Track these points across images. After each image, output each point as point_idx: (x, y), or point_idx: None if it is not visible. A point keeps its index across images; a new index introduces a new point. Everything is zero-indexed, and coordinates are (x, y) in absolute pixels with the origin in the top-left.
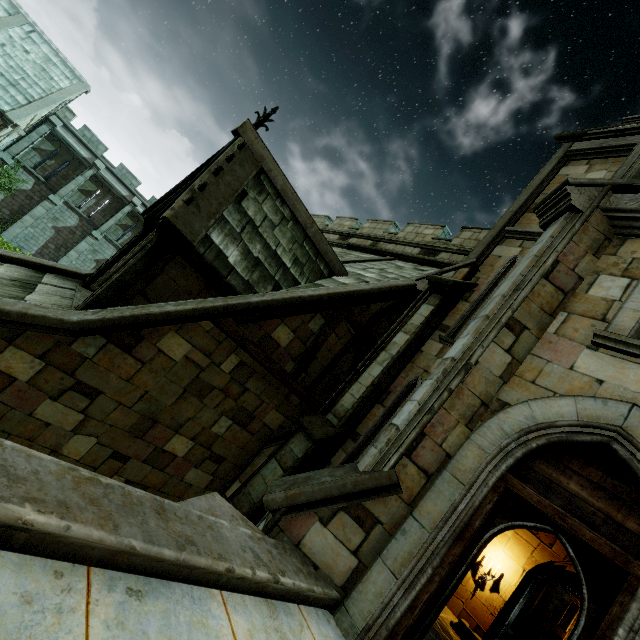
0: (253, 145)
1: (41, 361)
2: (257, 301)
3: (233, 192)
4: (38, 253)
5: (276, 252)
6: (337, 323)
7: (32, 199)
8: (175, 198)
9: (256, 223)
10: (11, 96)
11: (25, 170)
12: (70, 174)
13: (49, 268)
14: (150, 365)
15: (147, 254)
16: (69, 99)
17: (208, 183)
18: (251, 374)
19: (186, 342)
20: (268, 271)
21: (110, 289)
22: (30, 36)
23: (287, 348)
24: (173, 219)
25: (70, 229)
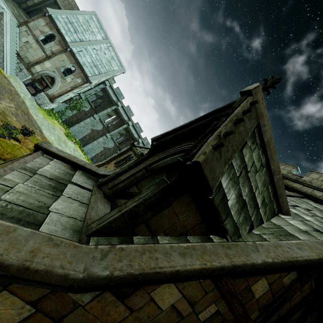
0: (258, 104)
1: (31, 307)
2: (260, 262)
3: (242, 140)
4: (81, 139)
5: (254, 194)
6: (308, 280)
7: (87, 115)
8: (203, 141)
9: (247, 168)
10: (93, 70)
11: (88, 102)
12: (105, 106)
13: (80, 166)
14: (137, 312)
15: (163, 189)
16: (115, 75)
17: (233, 131)
18: (221, 322)
19: (178, 291)
20: (248, 212)
21: (122, 217)
22: (108, 48)
23: (258, 299)
24: (203, 164)
25: (98, 131)
